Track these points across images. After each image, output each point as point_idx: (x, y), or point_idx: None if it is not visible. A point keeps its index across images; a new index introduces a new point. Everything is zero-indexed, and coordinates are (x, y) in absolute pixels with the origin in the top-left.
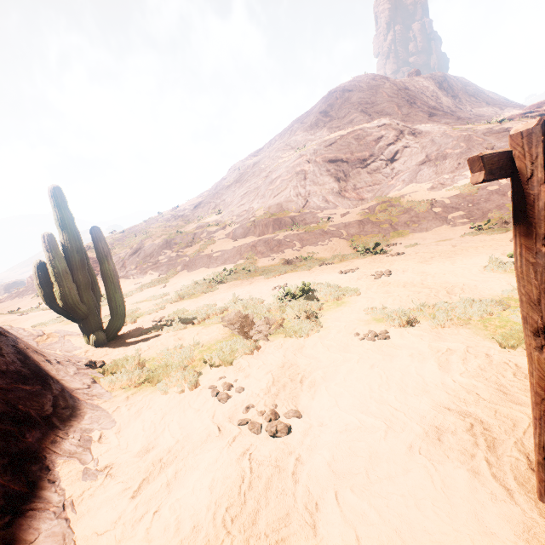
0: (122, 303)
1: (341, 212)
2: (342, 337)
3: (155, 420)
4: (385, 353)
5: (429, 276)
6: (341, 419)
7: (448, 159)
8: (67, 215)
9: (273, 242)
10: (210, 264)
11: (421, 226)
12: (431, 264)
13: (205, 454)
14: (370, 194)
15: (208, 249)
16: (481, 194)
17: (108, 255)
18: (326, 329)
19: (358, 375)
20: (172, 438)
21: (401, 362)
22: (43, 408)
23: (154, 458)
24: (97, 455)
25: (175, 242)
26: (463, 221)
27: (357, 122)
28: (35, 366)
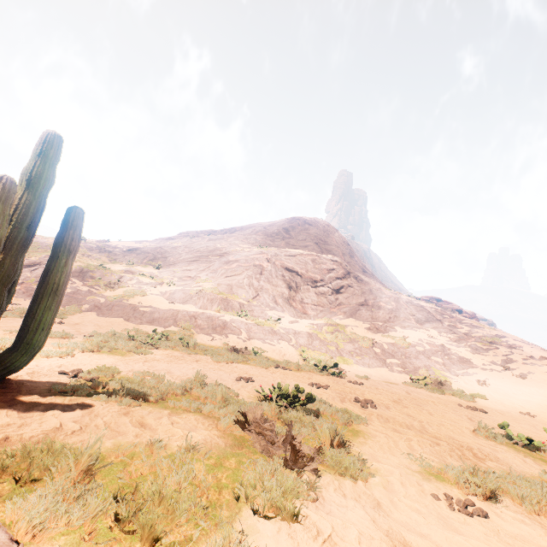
0: (47, 328)
1: (290, 318)
2: (419, 497)
3: None
4: None
5: (425, 423)
6: None
7: (382, 310)
8: (49, 174)
9: (218, 321)
10: (133, 317)
11: (364, 360)
12: (407, 407)
13: None
14: (313, 312)
15: (135, 298)
16: (412, 350)
17: (73, 251)
18: (379, 472)
19: None
20: None
21: None
22: None
23: None
24: None
25: (93, 275)
26: (399, 370)
27: (311, 249)
28: None
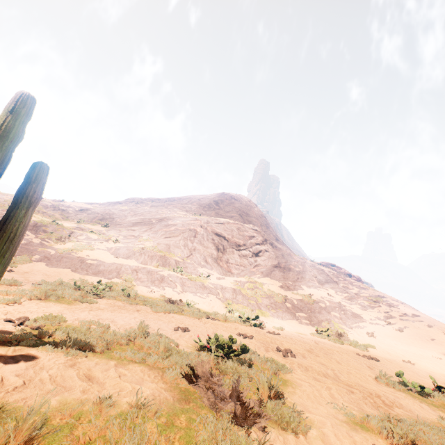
0: None
1: (218, 275)
2: None
3: None
4: None
5: (337, 371)
6: None
7: (291, 272)
8: (19, 130)
9: (157, 275)
10: (80, 268)
11: (278, 313)
12: (319, 356)
13: None
14: (236, 271)
15: (83, 252)
16: (316, 306)
17: (34, 203)
18: (314, 424)
19: None
20: None
21: None
22: None
23: None
24: None
25: (46, 229)
26: (306, 322)
27: (235, 219)
28: None
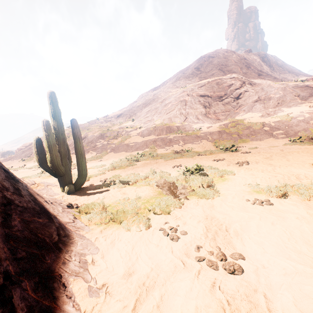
0: (85, 168)
1: (207, 125)
2: (238, 201)
3: (127, 250)
4: (276, 215)
5: (277, 167)
6: (276, 263)
7: (271, 100)
8: (57, 110)
9: (167, 140)
10: (128, 150)
11: (257, 137)
12: (273, 160)
13: (179, 282)
14: (223, 117)
15: (126, 141)
16: (293, 121)
17: (80, 137)
18: (223, 195)
19: (267, 230)
20: (147, 267)
21: (294, 222)
22: (52, 236)
23: (138, 282)
24: (94, 275)
25: (106, 135)
26: (283, 136)
27: (216, 75)
28: (41, 205)
